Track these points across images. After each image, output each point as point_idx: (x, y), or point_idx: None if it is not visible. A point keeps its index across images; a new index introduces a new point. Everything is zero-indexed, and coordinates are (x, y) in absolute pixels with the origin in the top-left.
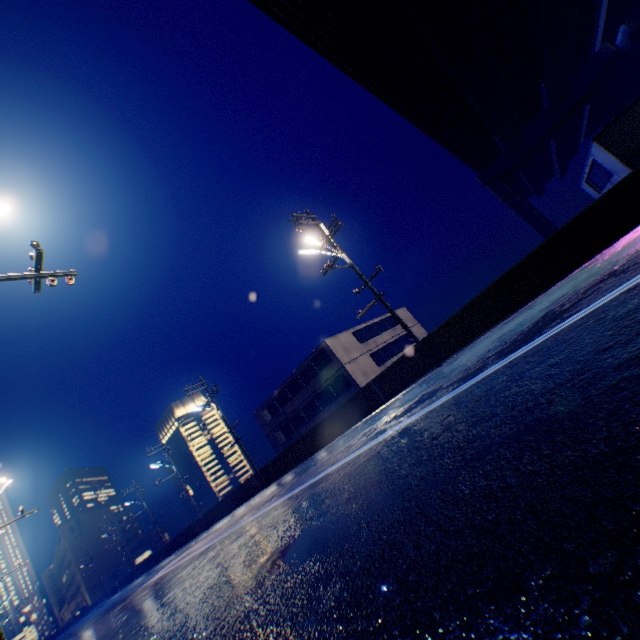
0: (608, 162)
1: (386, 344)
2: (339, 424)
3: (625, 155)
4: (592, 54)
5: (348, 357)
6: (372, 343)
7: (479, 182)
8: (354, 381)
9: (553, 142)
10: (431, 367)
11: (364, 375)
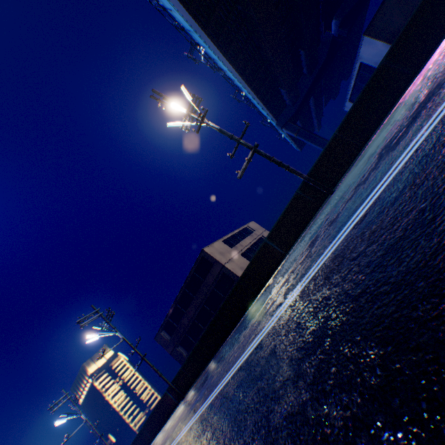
0: (375, 54)
1: (250, 246)
2: (244, 298)
3: (389, 38)
4: (322, 38)
5: (225, 258)
6: (240, 246)
7: (278, 126)
8: (236, 276)
9: (312, 101)
10: (323, 199)
11: (242, 269)
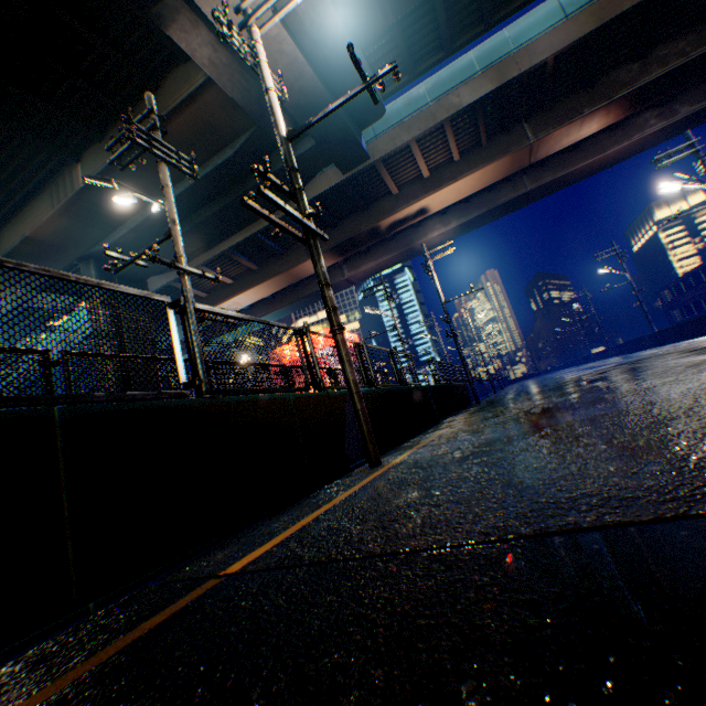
0: None
1: None
2: (636, 347)
3: None
4: None
5: None
6: None
7: None
8: None
9: None
10: (662, 344)
11: None
